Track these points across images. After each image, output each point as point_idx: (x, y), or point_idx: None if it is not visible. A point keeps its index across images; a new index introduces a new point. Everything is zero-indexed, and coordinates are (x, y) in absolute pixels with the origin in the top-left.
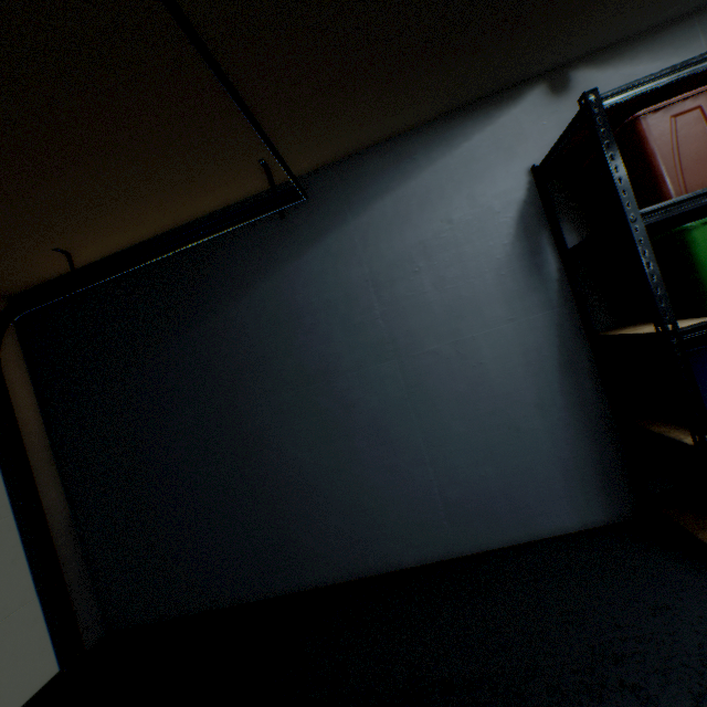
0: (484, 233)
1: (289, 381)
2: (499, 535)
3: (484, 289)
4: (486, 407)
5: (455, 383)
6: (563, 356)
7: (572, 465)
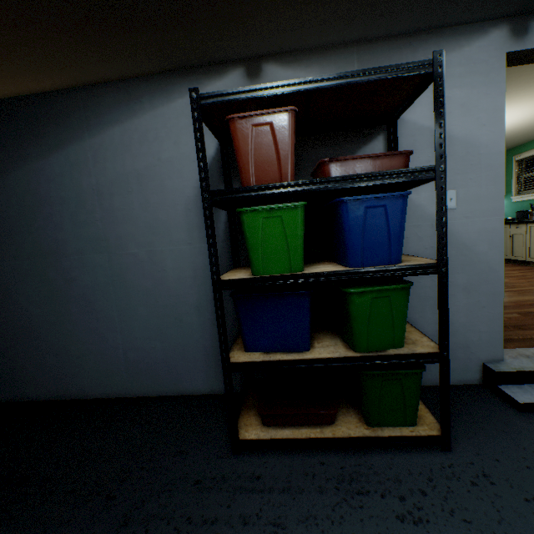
0: (182, 175)
1: (28, 253)
2: (158, 388)
3: (175, 217)
4: (163, 301)
5: (145, 280)
6: None
7: (212, 352)
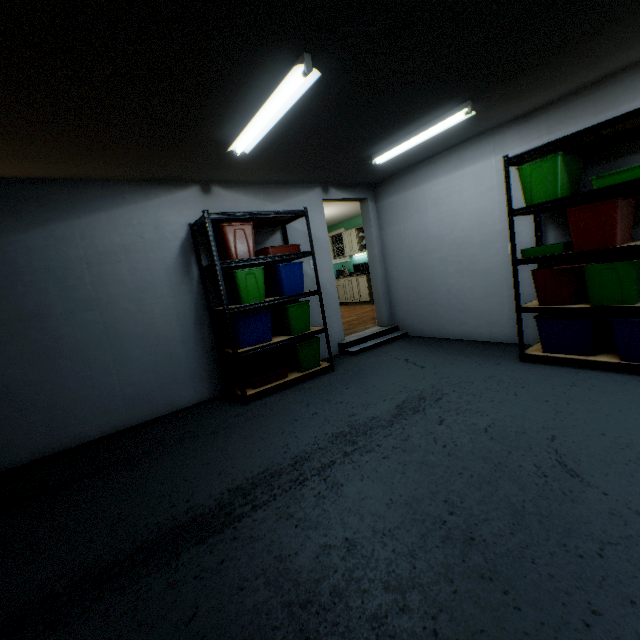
0: (163, 249)
1: (4, 318)
2: (156, 411)
3: (160, 279)
4: (155, 341)
5: (138, 328)
6: (197, 318)
7: (197, 371)
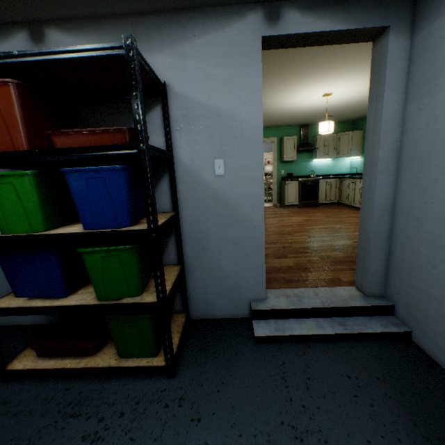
0: None
1: None
2: None
3: None
4: None
5: None
6: None
7: None
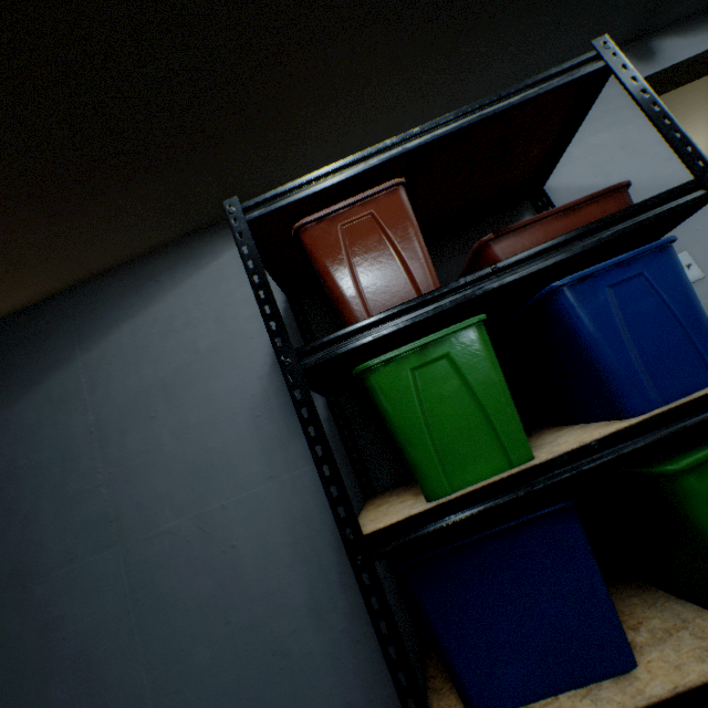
0: (236, 363)
1: None
2: None
3: (237, 437)
4: (241, 617)
5: (199, 580)
6: None
7: None
